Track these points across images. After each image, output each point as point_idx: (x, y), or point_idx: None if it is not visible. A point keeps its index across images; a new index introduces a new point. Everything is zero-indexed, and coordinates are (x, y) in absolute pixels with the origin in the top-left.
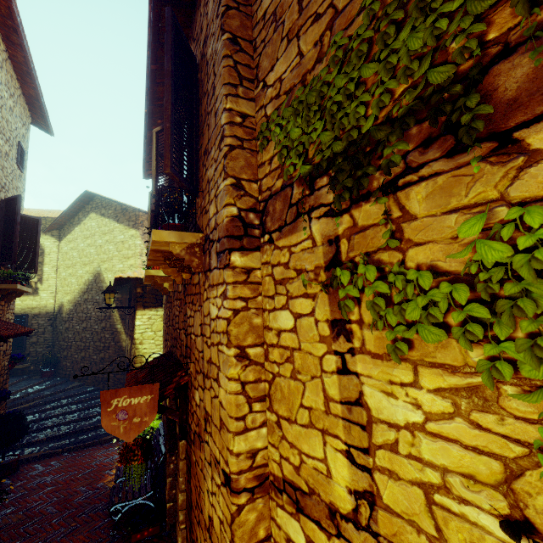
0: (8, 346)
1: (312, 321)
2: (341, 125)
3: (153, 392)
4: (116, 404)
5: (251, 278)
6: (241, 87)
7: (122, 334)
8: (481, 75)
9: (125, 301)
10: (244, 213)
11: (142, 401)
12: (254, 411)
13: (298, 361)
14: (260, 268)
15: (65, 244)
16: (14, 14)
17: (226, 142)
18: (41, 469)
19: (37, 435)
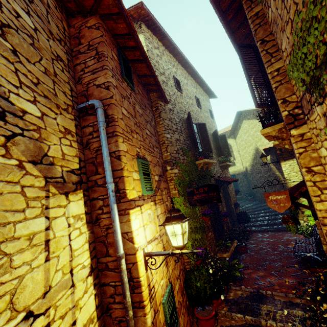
0: (232, 187)
1: None
2: (306, 71)
3: (285, 194)
4: (271, 198)
5: (304, 137)
6: (272, 58)
7: (280, 177)
8: None
9: (275, 159)
10: (291, 111)
11: (282, 197)
12: (324, 193)
13: None
14: (308, 131)
15: (238, 140)
16: (193, 70)
17: (273, 86)
18: (261, 235)
19: (255, 223)
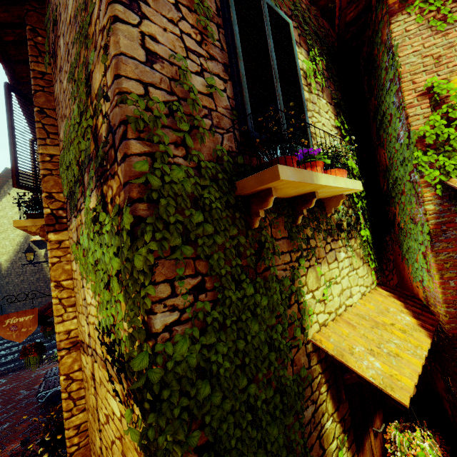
0: None
1: (78, 265)
2: (68, 179)
3: (34, 313)
4: (9, 322)
5: (62, 245)
6: (49, 139)
7: None
8: (83, 175)
9: None
10: (56, 211)
11: (27, 319)
12: (68, 312)
13: (78, 284)
14: (68, 239)
15: None
16: None
17: (41, 172)
18: None
19: None
